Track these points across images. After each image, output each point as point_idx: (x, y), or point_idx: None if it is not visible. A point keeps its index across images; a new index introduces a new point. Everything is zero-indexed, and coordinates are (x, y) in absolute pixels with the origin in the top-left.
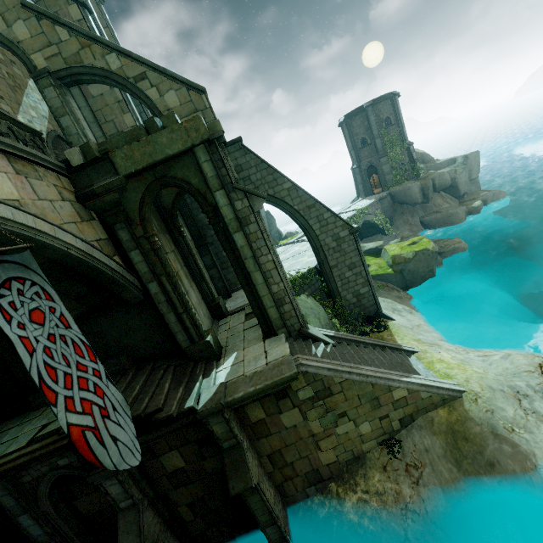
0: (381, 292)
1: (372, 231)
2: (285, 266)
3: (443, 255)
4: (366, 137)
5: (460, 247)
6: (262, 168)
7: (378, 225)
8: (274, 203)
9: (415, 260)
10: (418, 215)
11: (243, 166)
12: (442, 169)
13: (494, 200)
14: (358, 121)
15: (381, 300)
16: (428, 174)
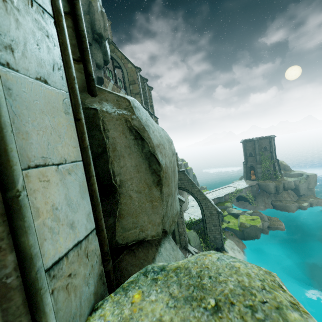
0: (230, 237)
1: (244, 199)
2: (191, 211)
3: (270, 228)
4: (252, 153)
5: (280, 227)
6: (189, 181)
7: (247, 198)
8: (190, 193)
9: (250, 228)
10: (271, 199)
11: (182, 179)
12: (293, 177)
13: (317, 205)
14: (250, 144)
15: (228, 241)
16: (282, 180)
